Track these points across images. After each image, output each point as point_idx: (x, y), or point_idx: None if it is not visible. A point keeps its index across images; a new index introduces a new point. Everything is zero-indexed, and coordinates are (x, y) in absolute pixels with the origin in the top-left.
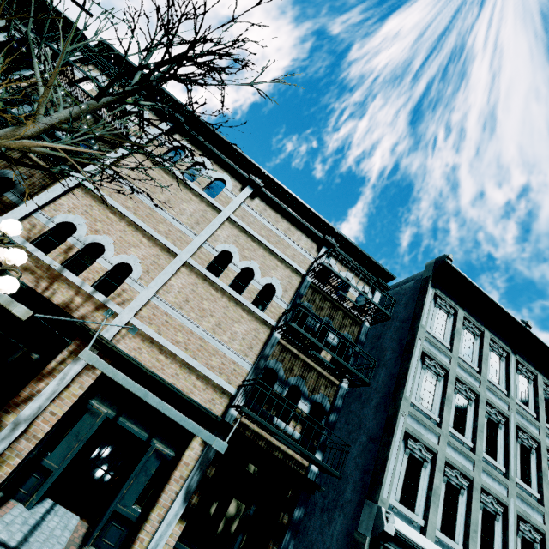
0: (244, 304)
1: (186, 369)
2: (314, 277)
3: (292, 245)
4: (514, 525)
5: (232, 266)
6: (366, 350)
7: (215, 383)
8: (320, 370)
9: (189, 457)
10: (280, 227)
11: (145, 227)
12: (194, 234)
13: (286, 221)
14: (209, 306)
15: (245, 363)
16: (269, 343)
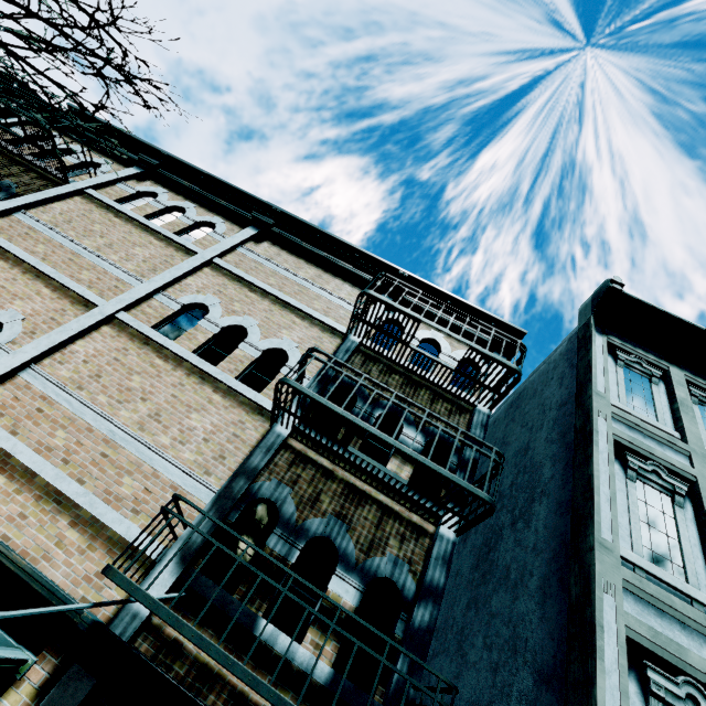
0: (218, 381)
1: (51, 503)
2: (361, 331)
3: (325, 296)
4: None
5: (206, 323)
6: (507, 481)
7: (116, 535)
8: (385, 500)
9: None
10: (304, 274)
11: (52, 273)
12: (142, 283)
13: (316, 267)
14: (143, 384)
15: (202, 488)
16: (262, 445)
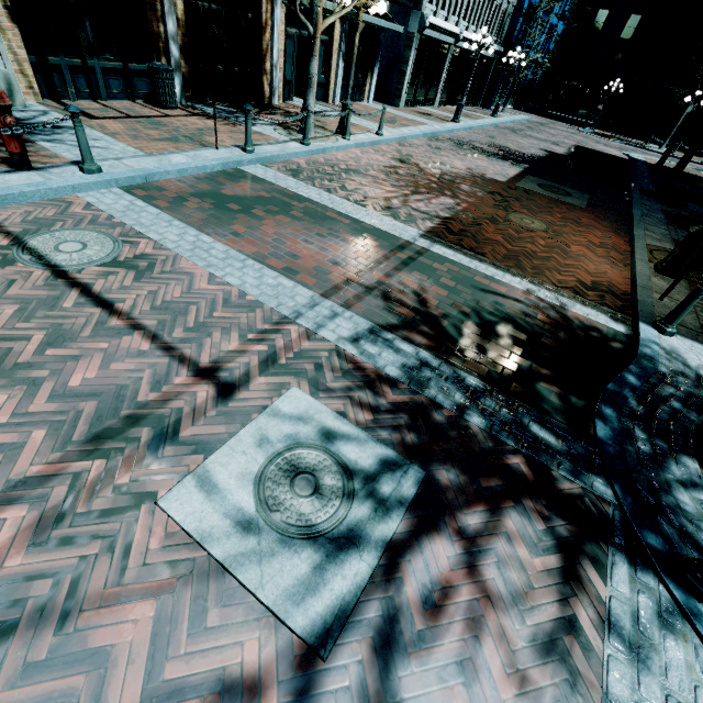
0: None
1: None
2: None
3: None
4: None
5: None
6: None
7: None
8: None
9: (336, 36)
10: None
11: None
12: None
13: None
14: None
15: None
16: None
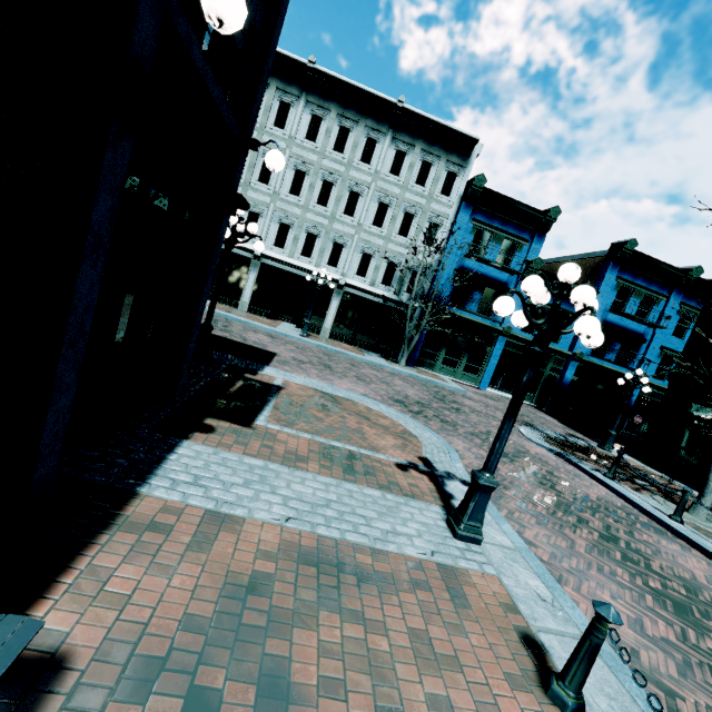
0: None
1: None
2: None
3: None
4: (271, 217)
5: None
6: None
7: None
8: None
9: None
10: None
11: None
12: None
13: None
14: None
15: None
16: None
